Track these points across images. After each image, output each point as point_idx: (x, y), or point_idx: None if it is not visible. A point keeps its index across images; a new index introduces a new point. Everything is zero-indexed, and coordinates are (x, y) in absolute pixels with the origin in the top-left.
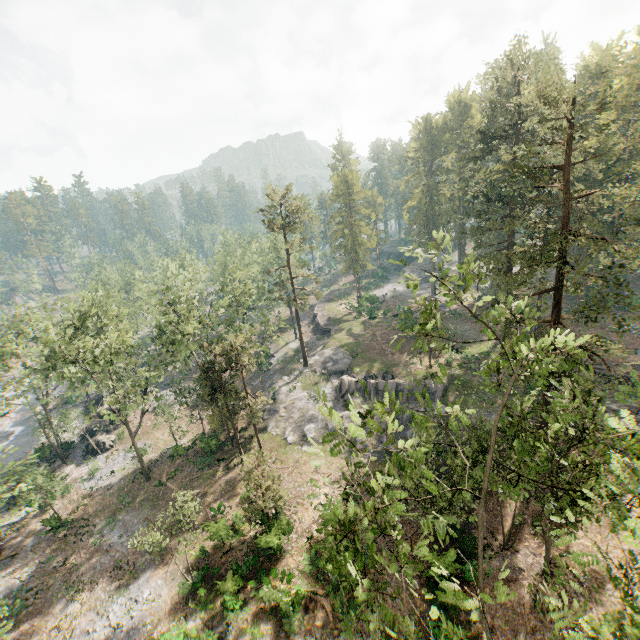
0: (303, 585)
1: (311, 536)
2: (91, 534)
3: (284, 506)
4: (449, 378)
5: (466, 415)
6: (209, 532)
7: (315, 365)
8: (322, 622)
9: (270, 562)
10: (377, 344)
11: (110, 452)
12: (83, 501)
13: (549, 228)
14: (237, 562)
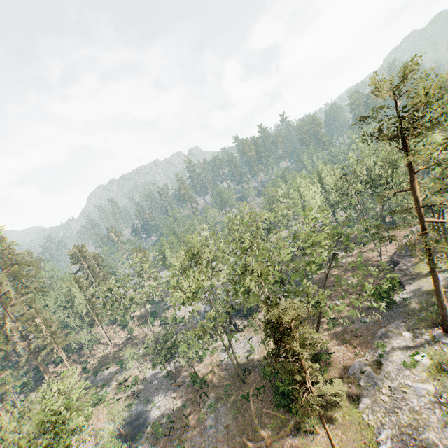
0: None
1: None
2: (204, 404)
3: None
4: None
5: None
6: None
7: None
8: None
9: None
10: None
11: (240, 334)
12: (214, 368)
13: None
14: None
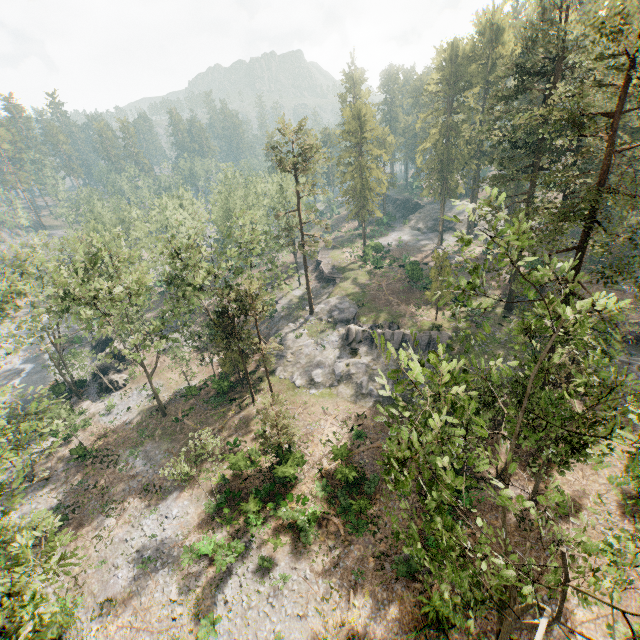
0: (317, 507)
1: (322, 468)
2: (116, 462)
3: (296, 442)
4: (454, 330)
5: (468, 365)
6: (229, 463)
7: (321, 313)
8: (334, 536)
9: (285, 488)
10: (383, 294)
11: (124, 390)
12: (104, 433)
13: (585, 183)
14: (257, 488)
